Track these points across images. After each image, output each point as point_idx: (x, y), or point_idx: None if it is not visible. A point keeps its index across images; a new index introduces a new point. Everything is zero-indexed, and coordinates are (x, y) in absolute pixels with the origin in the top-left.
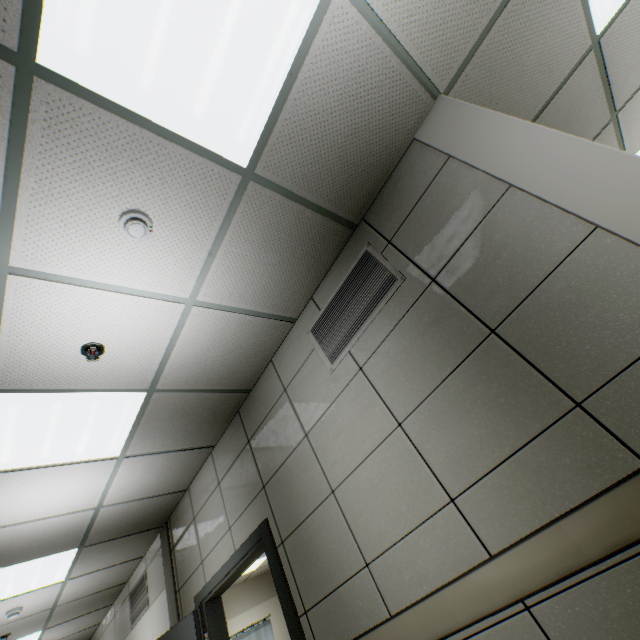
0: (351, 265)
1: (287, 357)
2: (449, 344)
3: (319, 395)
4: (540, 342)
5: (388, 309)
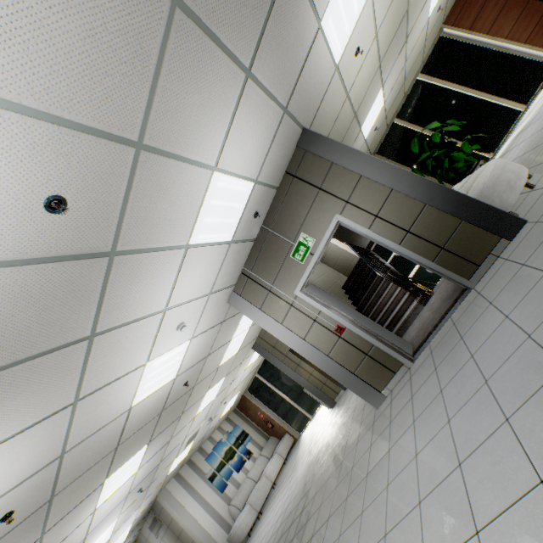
0: (153, 517)
1: (145, 532)
2: (174, 537)
3: (156, 542)
4: (183, 540)
5: (163, 528)
